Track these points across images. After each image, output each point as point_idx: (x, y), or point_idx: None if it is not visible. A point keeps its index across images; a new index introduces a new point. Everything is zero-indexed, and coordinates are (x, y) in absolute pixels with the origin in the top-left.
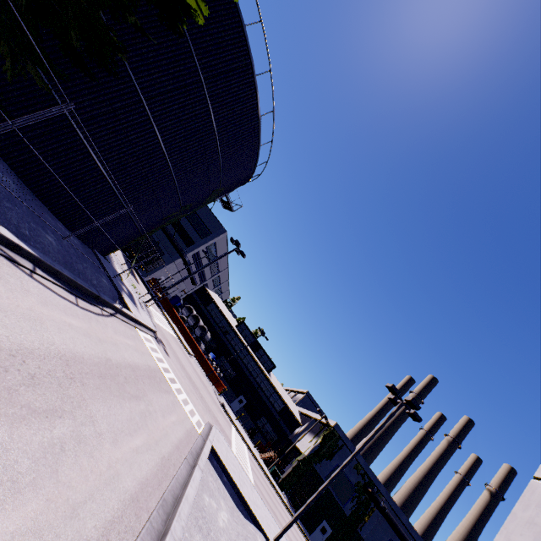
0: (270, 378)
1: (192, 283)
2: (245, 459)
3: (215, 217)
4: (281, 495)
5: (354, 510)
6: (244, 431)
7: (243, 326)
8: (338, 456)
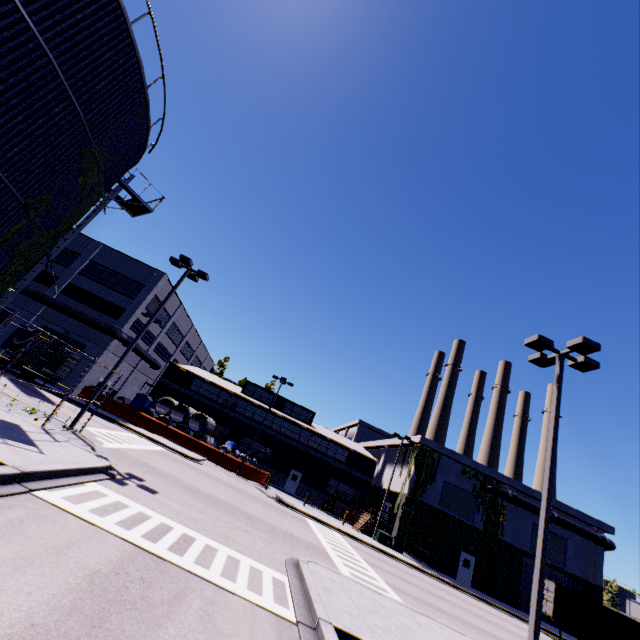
0: (316, 429)
1: (153, 368)
2: (354, 558)
3: (137, 262)
4: (408, 562)
5: (485, 518)
6: (319, 511)
7: (250, 388)
8: (441, 472)
